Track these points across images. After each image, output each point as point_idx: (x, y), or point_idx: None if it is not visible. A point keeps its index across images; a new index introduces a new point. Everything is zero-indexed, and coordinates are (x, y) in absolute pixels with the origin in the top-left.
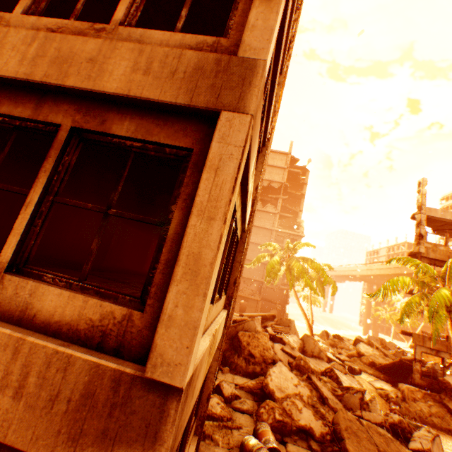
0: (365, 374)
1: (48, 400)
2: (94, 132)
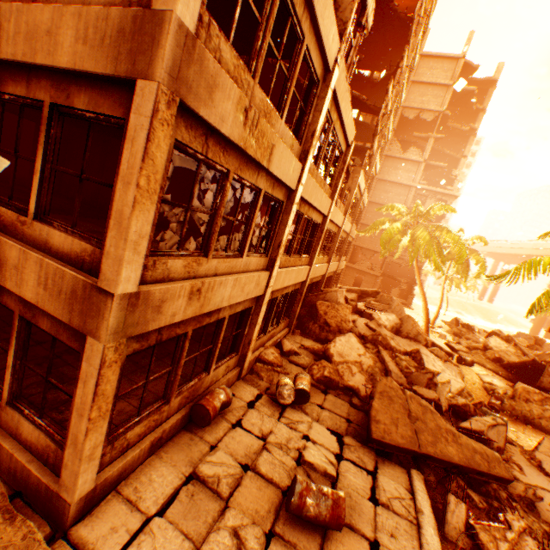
0: (480, 368)
1: (58, 293)
2: (65, 107)
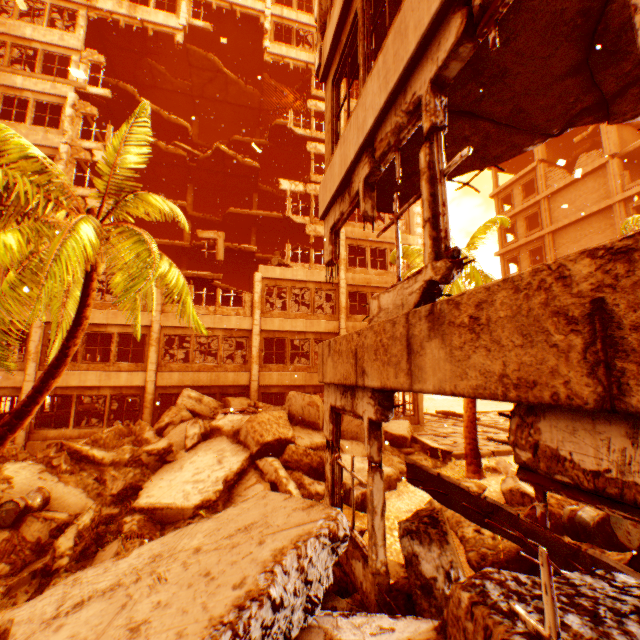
0: None
1: None
2: None
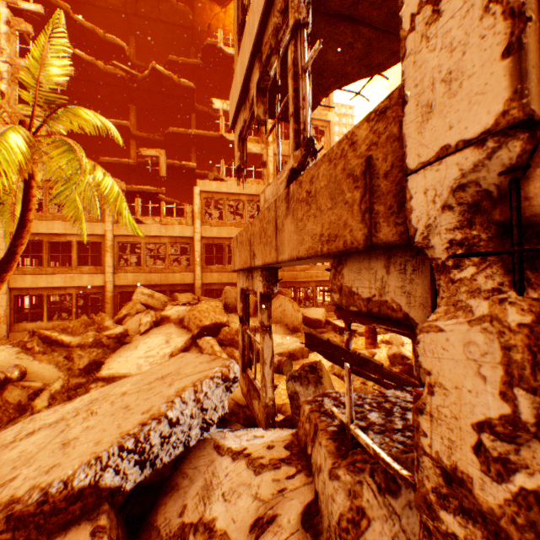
0: None
1: None
2: None
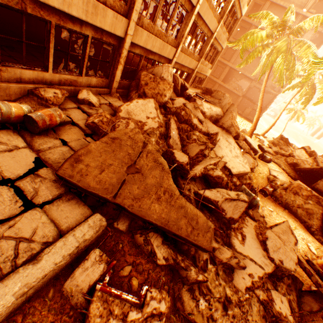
0: (276, 167)
1: None
2: None
